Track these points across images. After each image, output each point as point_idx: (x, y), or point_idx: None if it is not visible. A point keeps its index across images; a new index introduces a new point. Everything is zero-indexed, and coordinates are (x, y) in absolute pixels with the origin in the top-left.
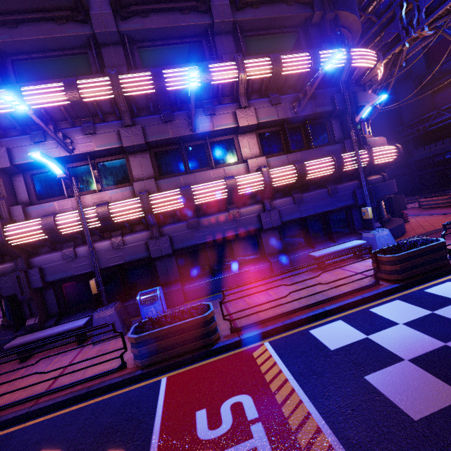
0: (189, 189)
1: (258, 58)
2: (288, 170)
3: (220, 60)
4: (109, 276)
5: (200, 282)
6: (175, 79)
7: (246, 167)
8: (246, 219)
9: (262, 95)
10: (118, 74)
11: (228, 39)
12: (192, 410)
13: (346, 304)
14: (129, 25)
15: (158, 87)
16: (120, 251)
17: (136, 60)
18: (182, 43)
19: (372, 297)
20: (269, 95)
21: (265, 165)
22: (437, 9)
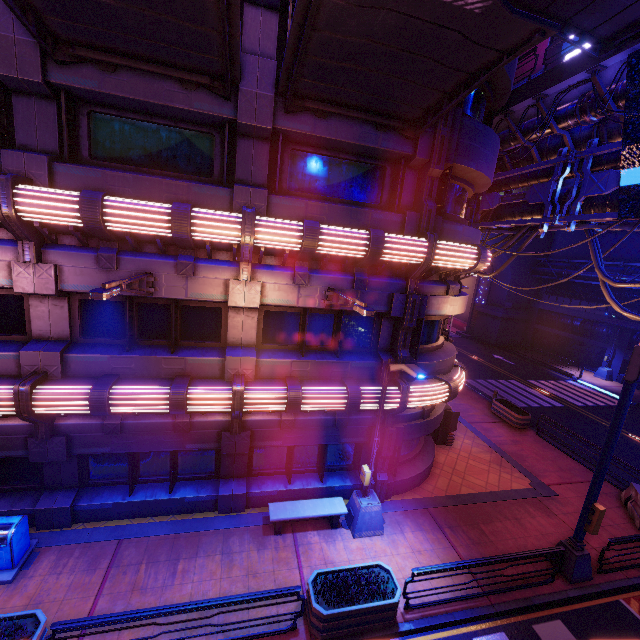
0: (104, 398)
1: (285, 221)
2: (275, 398)
3: (230, 190)
4: None
5: (105, 500)
6: (123, 220)
7: (223, 364)
8: (200, 434)
9: (283, 264)
10: (19, 179)
11: (261, 149)
12: None
13: None
14: (71, 77)
15: (90, 225)
16: None
17: (81, 136)
18: (178, 127)
19: None
20: (295, 267)
21: (251, 369)
22: (594, 213)
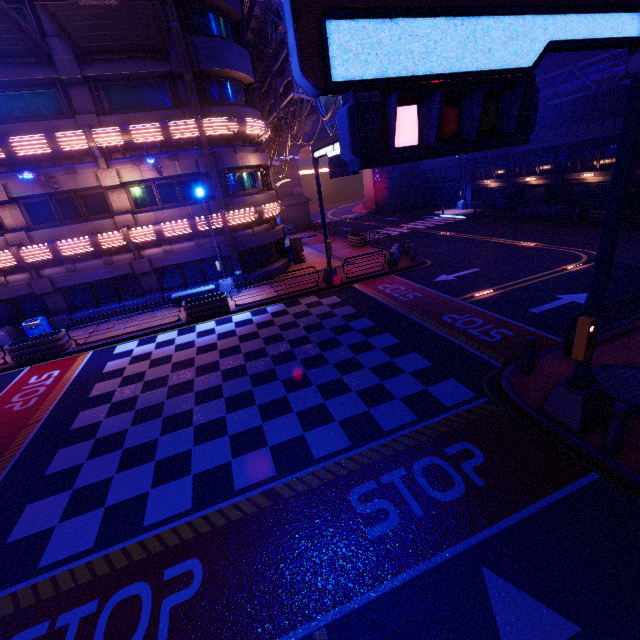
0: (56, 246)
1: (108, 128)
2: (147, 231)
3: (75, 119)
4: (3, 306)
5: (85, 312)
6: (24, 148)
7: (116, 222)
8: (120, 265)
9: (124, 156)
10: None
11: (84, 90)
12: (33, 376)
13: (149, 332)
14: None
15: (8, 155)
16: (6, 288)
17: None
18: (33, 90)
19: (167, 329)
20: (132, 156)
21: (132, 221)
22: None
